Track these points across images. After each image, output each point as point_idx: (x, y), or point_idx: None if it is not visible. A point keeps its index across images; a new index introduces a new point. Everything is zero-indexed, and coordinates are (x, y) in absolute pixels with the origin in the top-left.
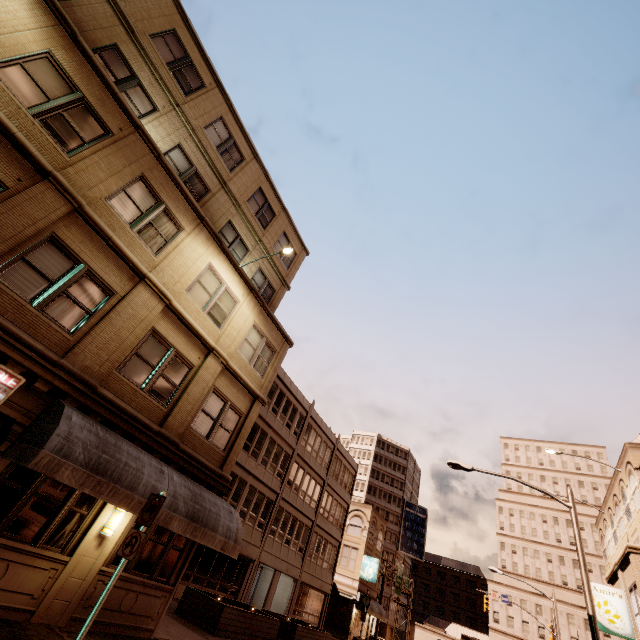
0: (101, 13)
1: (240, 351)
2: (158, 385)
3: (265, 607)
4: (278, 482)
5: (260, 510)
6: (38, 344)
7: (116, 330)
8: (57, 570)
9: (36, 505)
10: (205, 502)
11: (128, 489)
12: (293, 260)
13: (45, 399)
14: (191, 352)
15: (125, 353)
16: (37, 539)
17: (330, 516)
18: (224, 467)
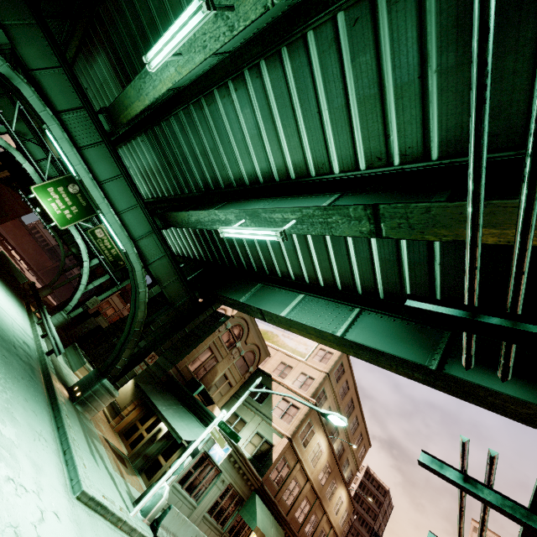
0: None
1: (339, 521)
2: None
3: None
4: None
5: None
6: None
7: (316, 533)
8: None
9: None
10: None
11: None
12: (364, 454)
13: None
14: (327, 529)
15: None
16: None
17: None
18: None
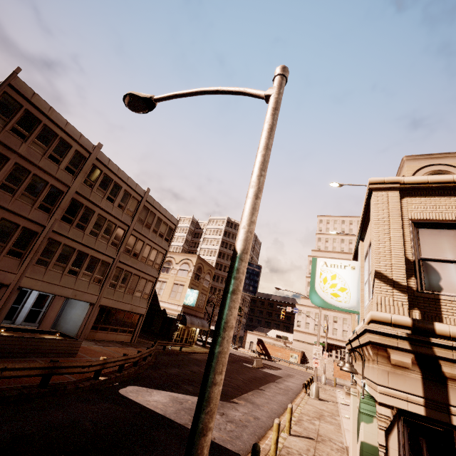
0: None
1: None
2: None
3: (42, 325)
4: (44, 215)
5: (12, 239)
6: None
7: None
8: None
9: None
10: None
11: None
12: None
13: None
14: None
15: None
16: None
17: (141, 257)
18: None
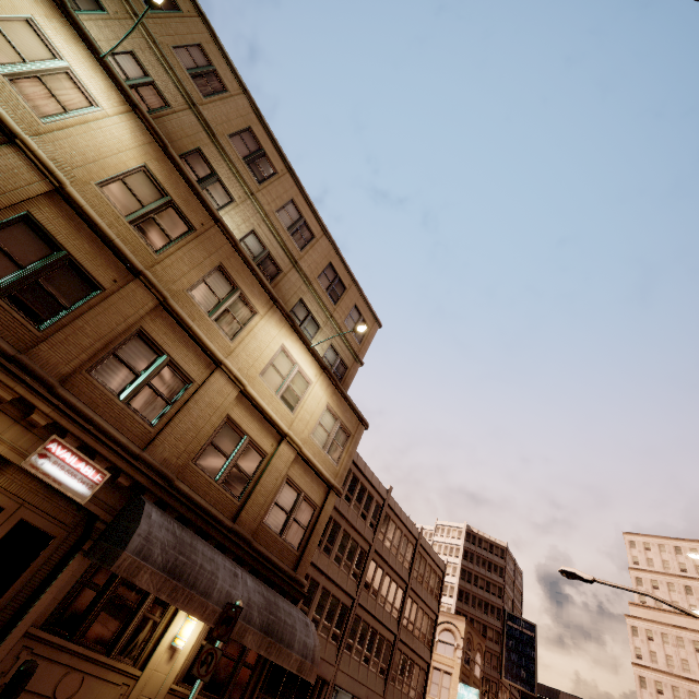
0: (187, 123)
1: (313, 436)
2: (232, 476)
3: None
4: (354, 584)
5: (334, 618)
6: (123, 438)
7: (193, 419)
8: (129, 686)
9: (112, 610)
10: (280, 612)
11: (203, 595)
12: (365, 333)
13: (126, 494)
14: (264, 439)
15: (201, 443)
16: (111, 648)
17: (415, 629)
18: (298, 569)
